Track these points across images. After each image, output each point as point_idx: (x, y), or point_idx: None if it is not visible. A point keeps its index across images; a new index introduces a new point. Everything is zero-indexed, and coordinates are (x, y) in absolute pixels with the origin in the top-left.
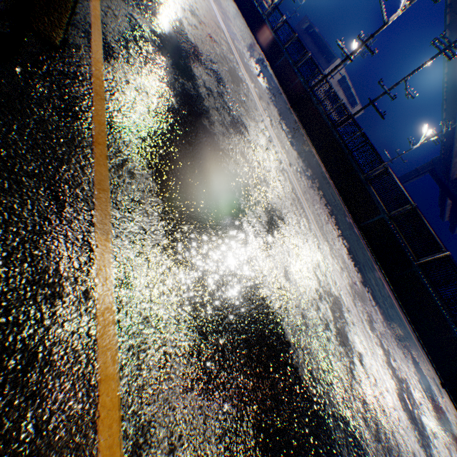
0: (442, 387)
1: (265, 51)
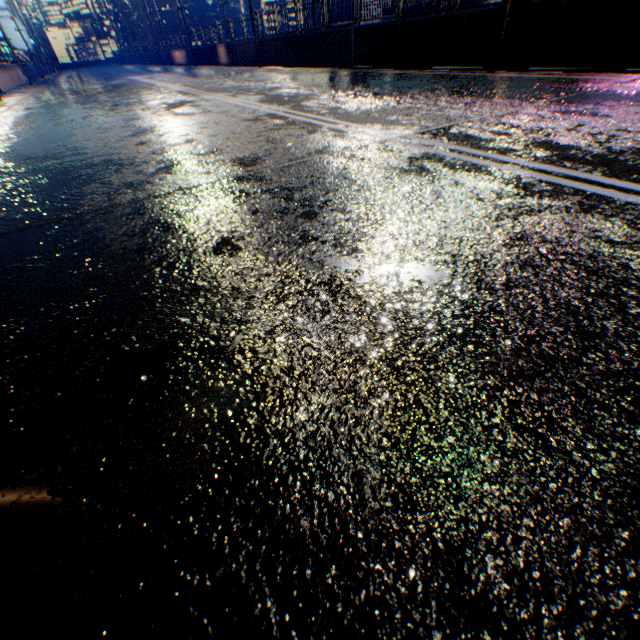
0: (489, 73)
1: (230, 63)
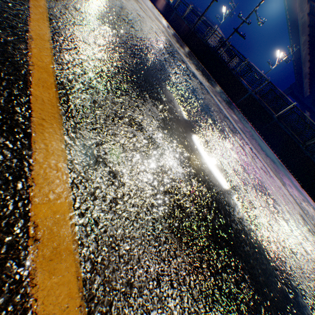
0: (302, 188)
1: (162, 12)
